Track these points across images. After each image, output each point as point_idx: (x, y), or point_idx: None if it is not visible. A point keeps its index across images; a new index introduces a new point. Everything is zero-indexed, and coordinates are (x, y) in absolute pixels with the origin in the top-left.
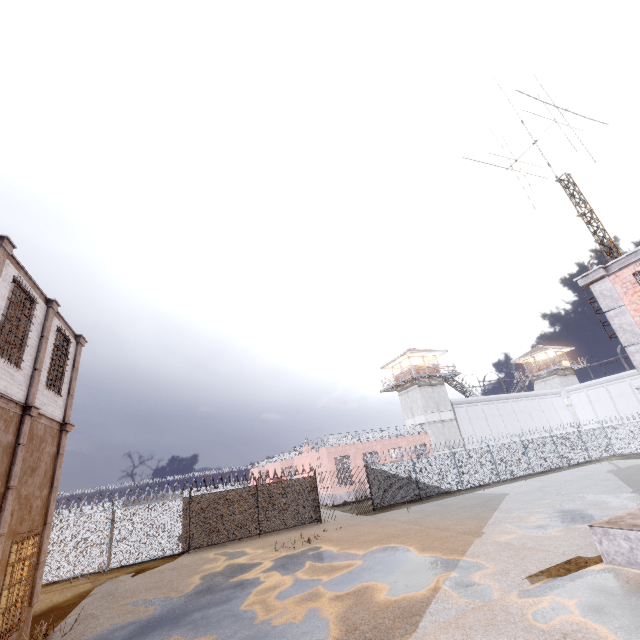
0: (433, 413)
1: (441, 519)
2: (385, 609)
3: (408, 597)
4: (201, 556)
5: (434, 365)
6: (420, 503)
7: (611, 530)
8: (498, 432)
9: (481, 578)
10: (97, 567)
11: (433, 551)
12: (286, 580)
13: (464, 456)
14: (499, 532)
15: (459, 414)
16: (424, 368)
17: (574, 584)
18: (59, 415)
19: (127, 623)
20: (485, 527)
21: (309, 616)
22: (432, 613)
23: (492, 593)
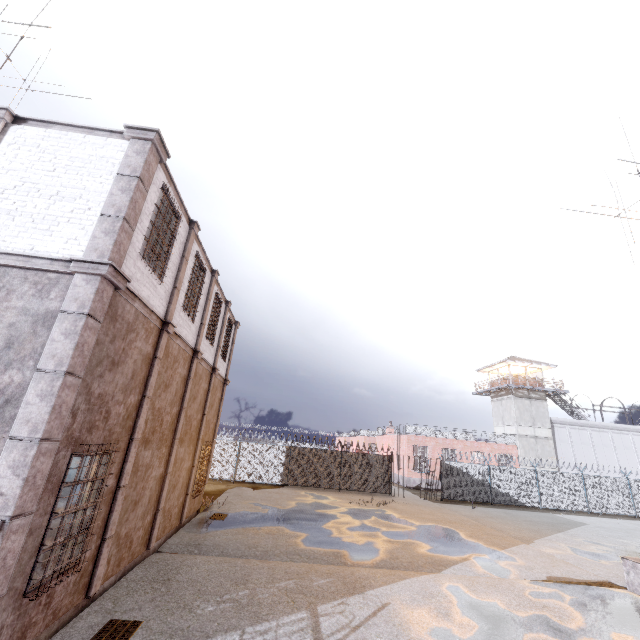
0: (526, 427)
1: (501, 523)
2: (421, 556)
3: (441, 556)
4: (295, 491)
5: (537, 378)
6: (489, 507)
7: (639, 565)
8: (606, 464)
9: (506, 565)
10: (228, 477)
11: (478, 540)
12: (355, 522)
13: (549, 477)
14: (549, 546)
15: (559, 434)
16: (524, 379)
17: (583, 591)
18: (224, 374)
19: (253, 512)
20: (538, 539)
21: (367, 544)
22: (455, 569)
23: (509, 575)
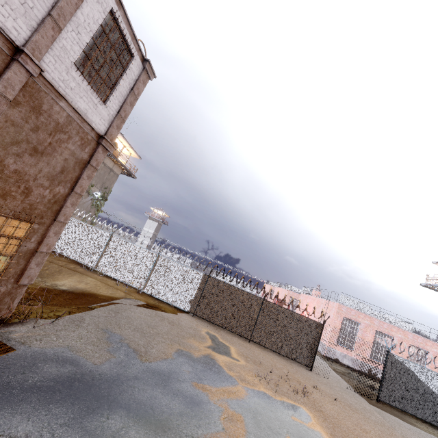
0: None
1: None
2: None
3: None
4: (197, 326)
5: None
6: None
7: None
8: None
9: None
10: (137, 285)
11: None
12: None
13: None
14: None
15: None
16: None
17: None
18: (99, 125)
19: (73, 358)
20: None
21: None
22: None
23: None
